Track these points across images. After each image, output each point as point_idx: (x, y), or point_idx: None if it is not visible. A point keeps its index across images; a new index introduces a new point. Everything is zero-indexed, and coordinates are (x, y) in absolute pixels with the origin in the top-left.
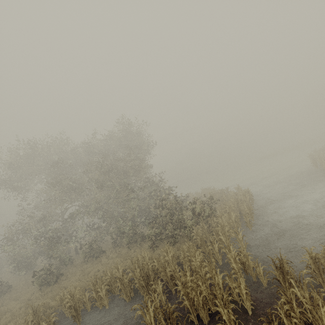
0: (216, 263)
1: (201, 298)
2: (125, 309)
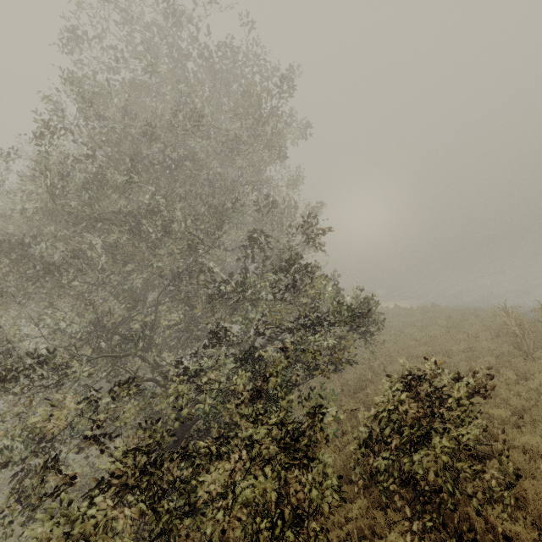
0: None
1: None
2: None
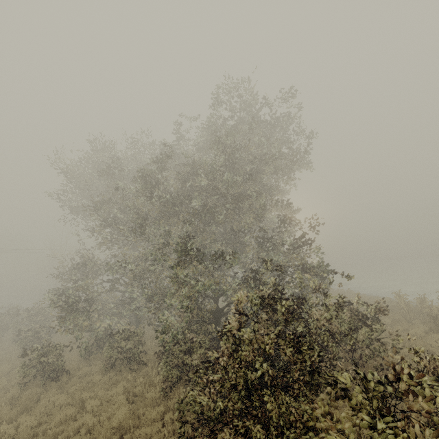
0: None
1: None
2: None
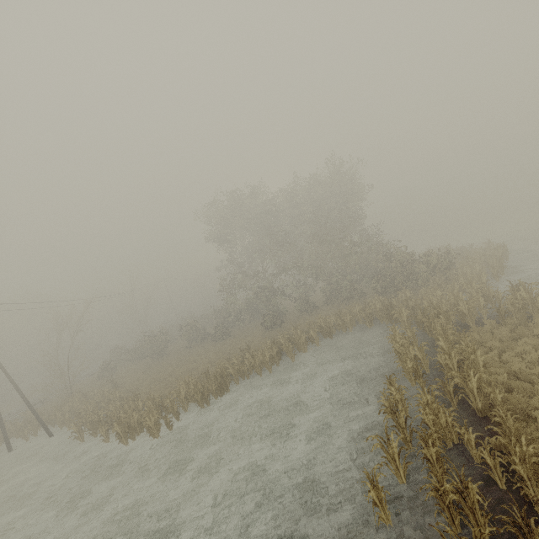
0: None
1: (446, 309)
2: (370, 330)
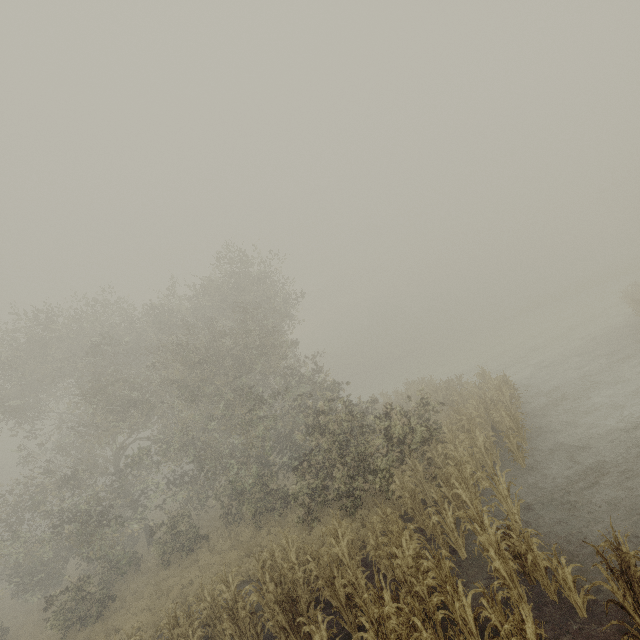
0: (452, 554)
1: None
2: None
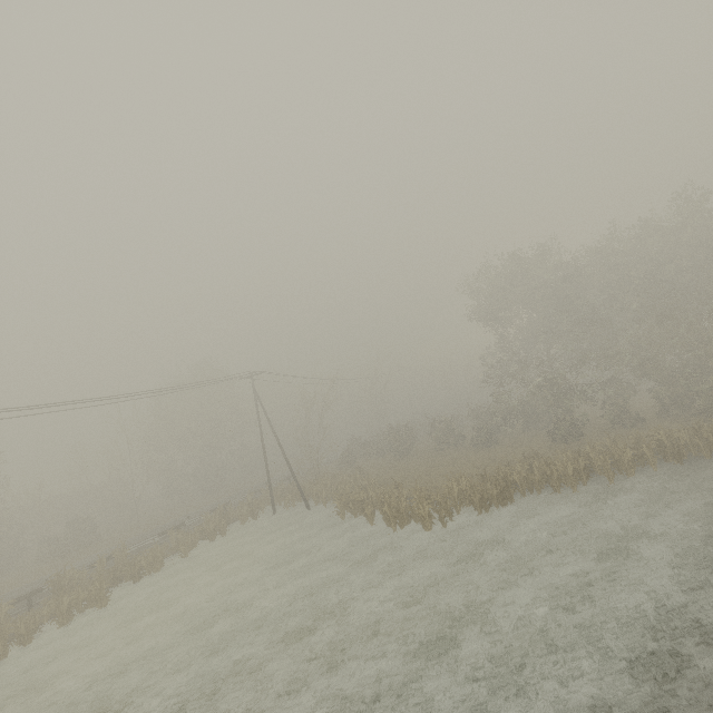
0: None
1: None
2: None
